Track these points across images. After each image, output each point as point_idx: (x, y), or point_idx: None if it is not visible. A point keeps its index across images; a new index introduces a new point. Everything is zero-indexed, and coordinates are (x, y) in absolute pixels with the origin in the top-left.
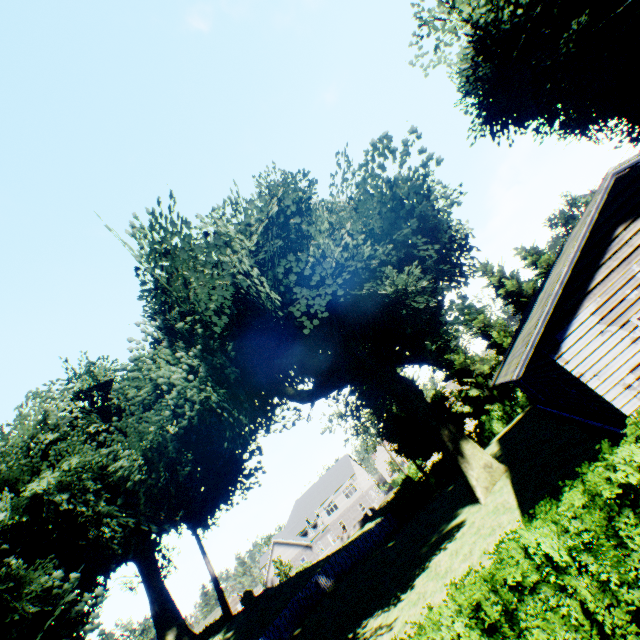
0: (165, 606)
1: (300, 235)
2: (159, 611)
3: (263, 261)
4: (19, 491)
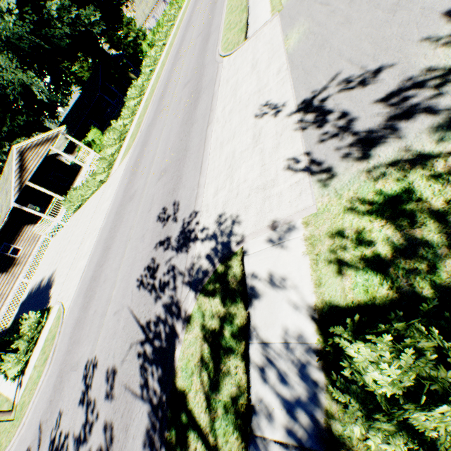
0: None
1: None
2: None
3: None
4: None
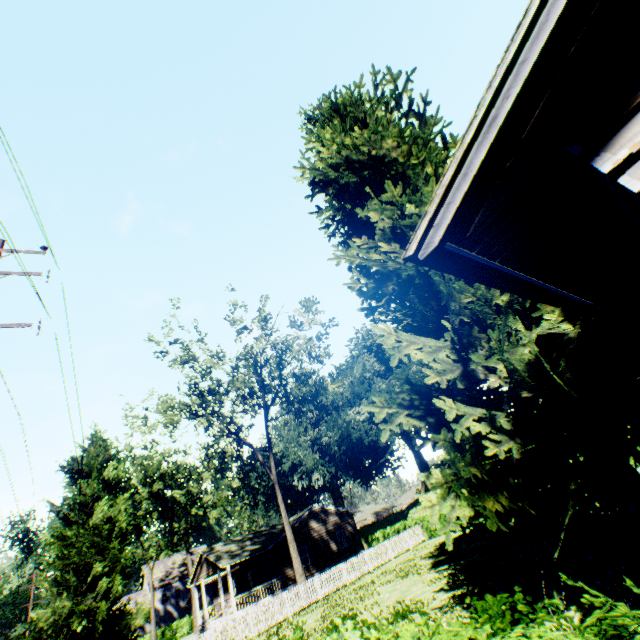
0: (422, 461)
1: None
2: (419, 462)
3: None
4: (361, 398)
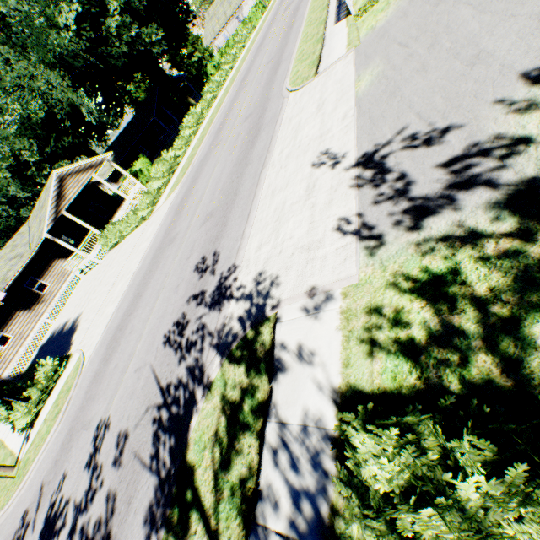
0: None
1: (18, 157)
2: None
3: (14, 168)
4: None
